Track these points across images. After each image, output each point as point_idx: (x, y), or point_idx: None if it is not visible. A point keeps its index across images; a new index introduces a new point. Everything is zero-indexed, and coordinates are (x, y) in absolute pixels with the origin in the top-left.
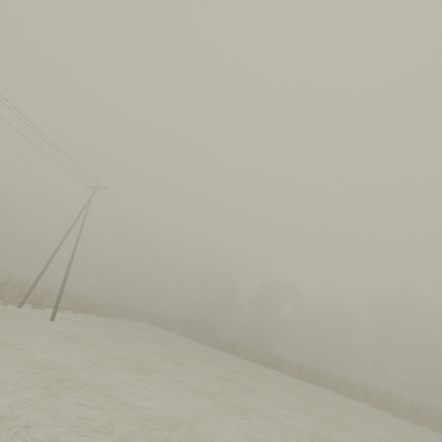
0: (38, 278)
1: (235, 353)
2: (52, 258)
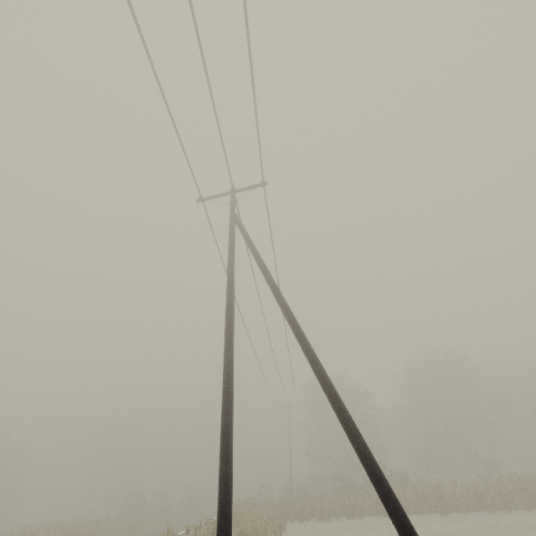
0: (225, 525)
1: (534, 503)
2: (230, 408)
